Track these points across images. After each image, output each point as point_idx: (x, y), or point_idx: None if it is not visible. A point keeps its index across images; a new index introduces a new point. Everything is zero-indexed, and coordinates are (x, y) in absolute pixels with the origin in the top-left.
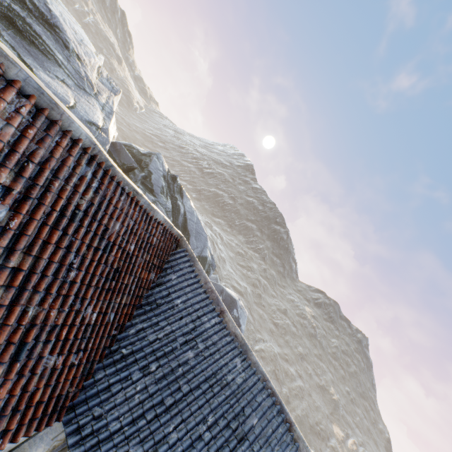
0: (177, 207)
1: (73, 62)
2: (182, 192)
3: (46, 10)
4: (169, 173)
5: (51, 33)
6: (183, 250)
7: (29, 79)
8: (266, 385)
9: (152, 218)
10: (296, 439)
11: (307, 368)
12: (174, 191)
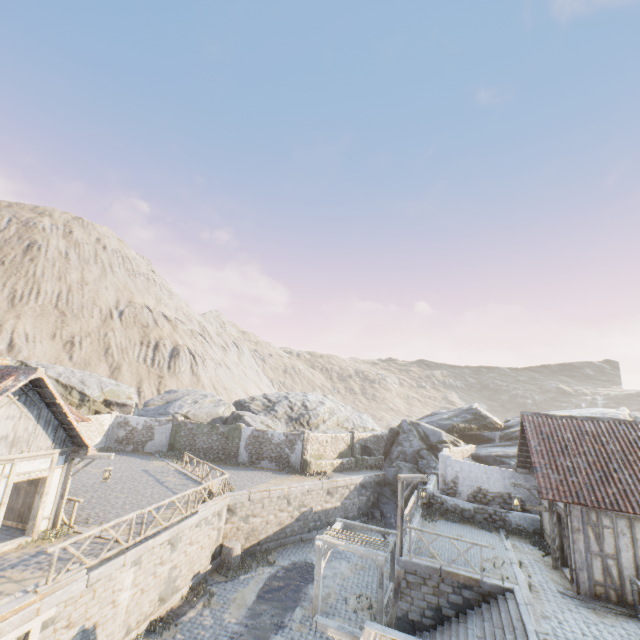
0: None
1: None
2: None
3: None
4: None
5: None
6: None
7: (582, 417)
8: None
9: None
10: None
11: None
12: None
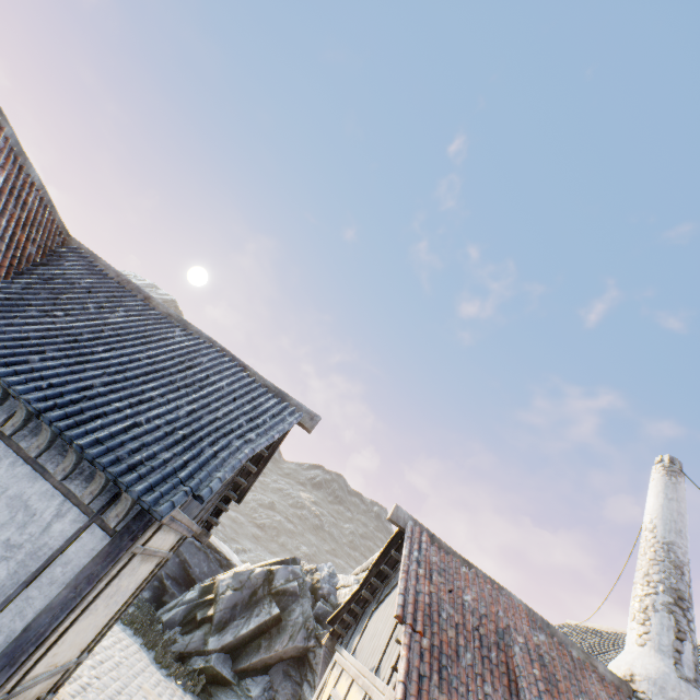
0: None
1: None
2: None
3: None
4: None
5: None
6: (76, 248)
7: None
8: (214, 346)
9: (24, 169)
10: (252, 376)
11: None
12: None
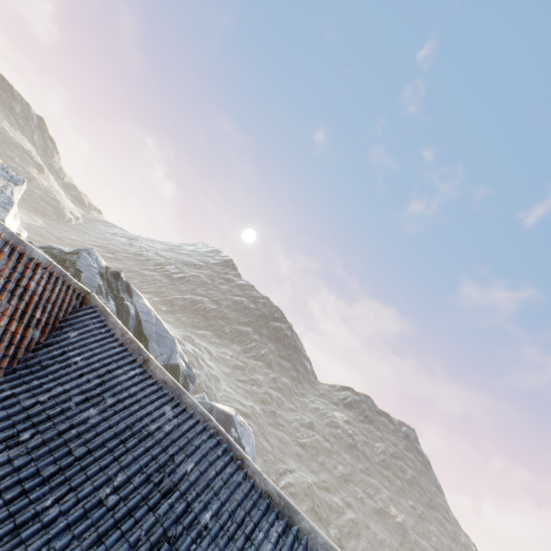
0: (125, 309)
1: None
2: (130, 290)
3: None
4: (108, 270)
5: None
6: (92, 306)
7: None
8: (208, 426)
9: (24, 255)
10: (251, 475)
11: (356, 491)
12: (118, 291)
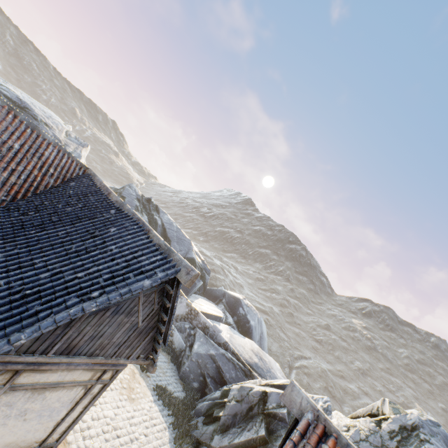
0: (154, 221)
1: (42, 128)
2: (158, 209)
3: (18, 100)
4: (143, 197)
5: (23, 112)
6: (88, 174)
7: None
8: (134, 217)
9: (40, 136)
10: (152, 237)
11: (374, 384)
12: (150, 210)
